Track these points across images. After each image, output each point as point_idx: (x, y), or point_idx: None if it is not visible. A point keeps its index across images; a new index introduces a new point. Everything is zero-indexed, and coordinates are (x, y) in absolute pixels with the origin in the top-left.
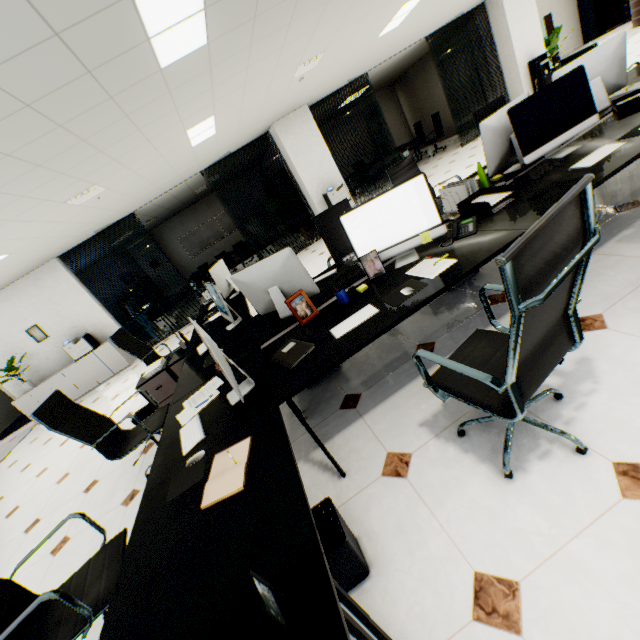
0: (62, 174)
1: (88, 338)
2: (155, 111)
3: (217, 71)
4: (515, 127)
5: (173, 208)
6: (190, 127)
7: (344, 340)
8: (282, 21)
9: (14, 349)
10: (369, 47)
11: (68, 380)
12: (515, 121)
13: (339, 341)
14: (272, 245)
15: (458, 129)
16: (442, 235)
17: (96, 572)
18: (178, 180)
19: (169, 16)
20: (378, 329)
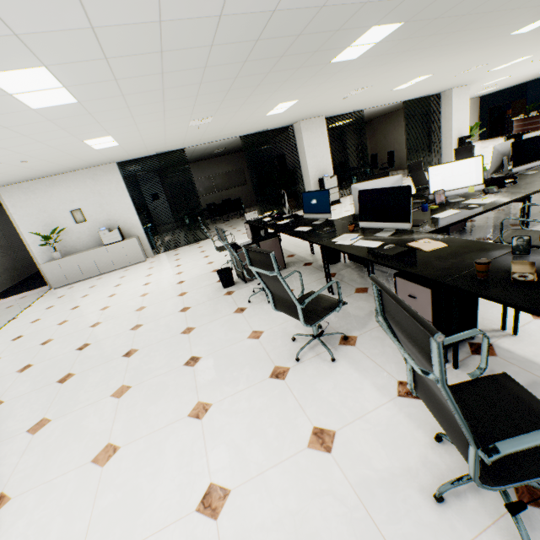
0: (221, 101)
1: (119, 230)
2: (293, 84)
3: (336, 75)
4: (512, 152)
5: (191, 158)
6: (284, 102)
7: (447, 218)
8: (383, 62)
9: (54, 223)
10: (383, 94)
11: (93, 259)
12: (513, 149)
13: (444, 219)
14: (250, 209)
15: (399, 167)
16: (472, 193)
17: (313, 300)
18: (227, 136)
19: (366, 40)
20: (469, 215)
